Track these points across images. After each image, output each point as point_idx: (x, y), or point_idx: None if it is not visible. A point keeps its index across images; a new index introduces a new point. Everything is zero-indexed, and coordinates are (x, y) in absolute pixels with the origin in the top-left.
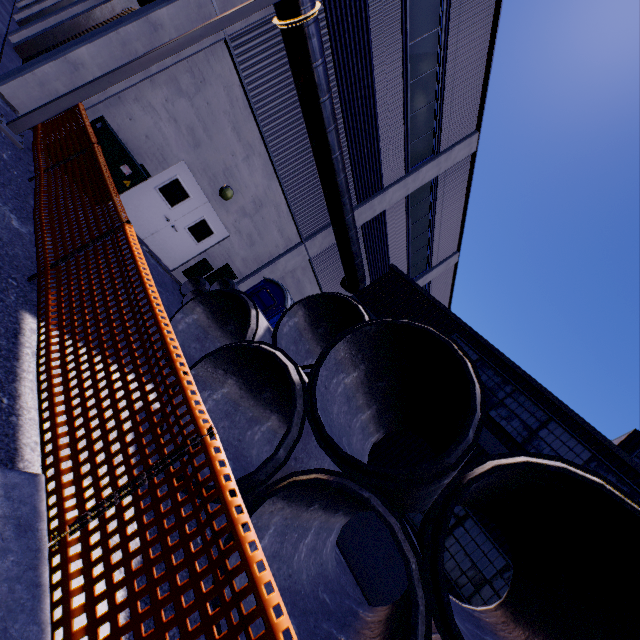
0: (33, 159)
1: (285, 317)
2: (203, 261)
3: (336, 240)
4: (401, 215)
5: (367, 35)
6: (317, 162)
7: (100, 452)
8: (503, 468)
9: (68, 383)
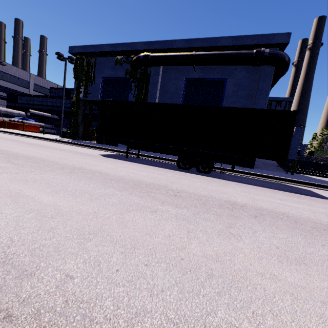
0: None
1: None
2: None
3: None
4: (2, 81)
5: None
6: None
7: None
8: None
9: None
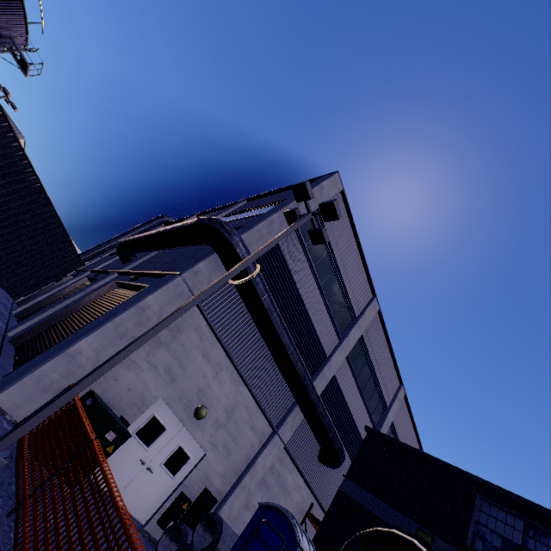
0: (16, 476)
1: None
2: (180, 497)
3: (306, 419)
4: (347, 372)
5: (287, 268)
6: (276, 359)
7: None
8: None
9: None
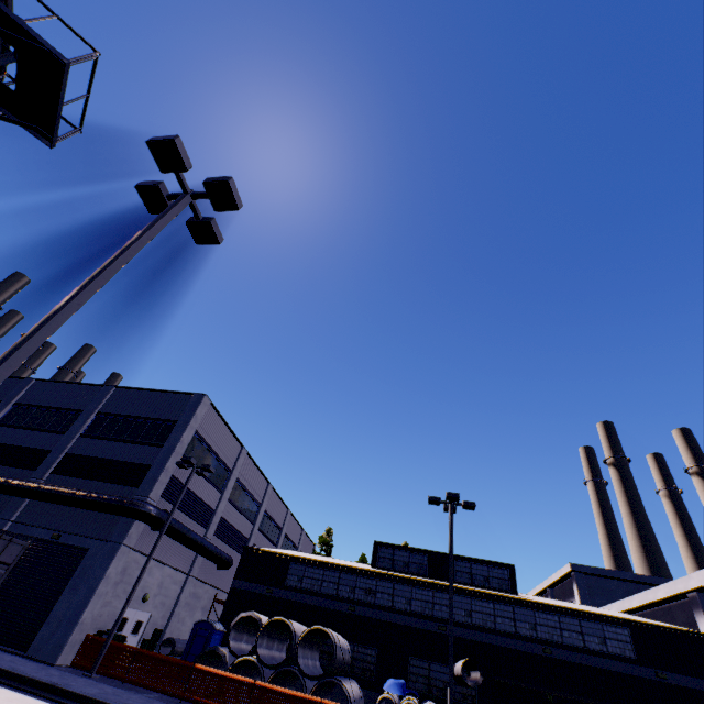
0: (110, 676)
1: (229, 639)
2: (144, 641)
3: (208, 559)
4: (230, 507)
5: (181, 483)
6: (186, 546)
7: (241, 702)
8: (301, 639)
9: (223, 703)
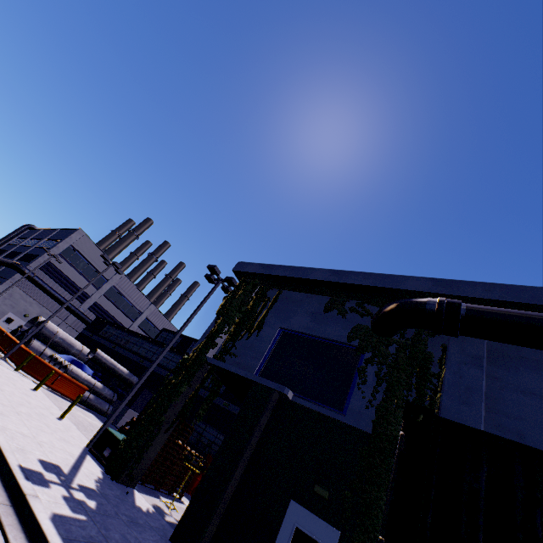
0: None
1: None
2: None
3: (74, 316)
4: (106, 301)
5: (58, 269)
6: (53, 299)
7: None
8: (38, 323)
9: None
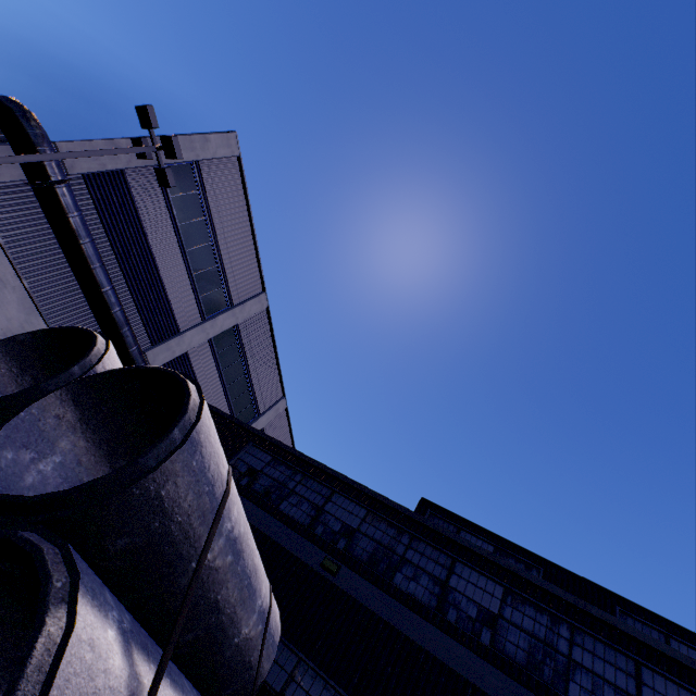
0: None
1: None
2: None
3: None
4: (209, 359)
5: (136, 211)
6: (86, 296)
7: None
8: (89, 377)
9: None
